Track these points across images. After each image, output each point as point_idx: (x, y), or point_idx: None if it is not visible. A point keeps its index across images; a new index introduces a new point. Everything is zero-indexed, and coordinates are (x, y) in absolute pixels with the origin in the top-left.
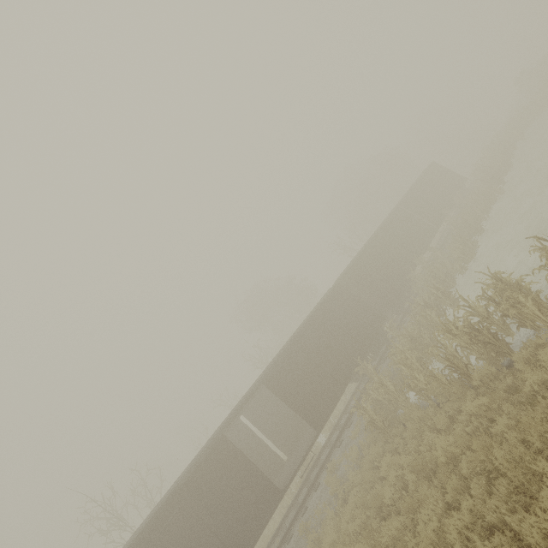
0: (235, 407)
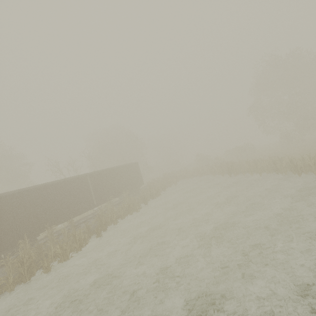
0: None
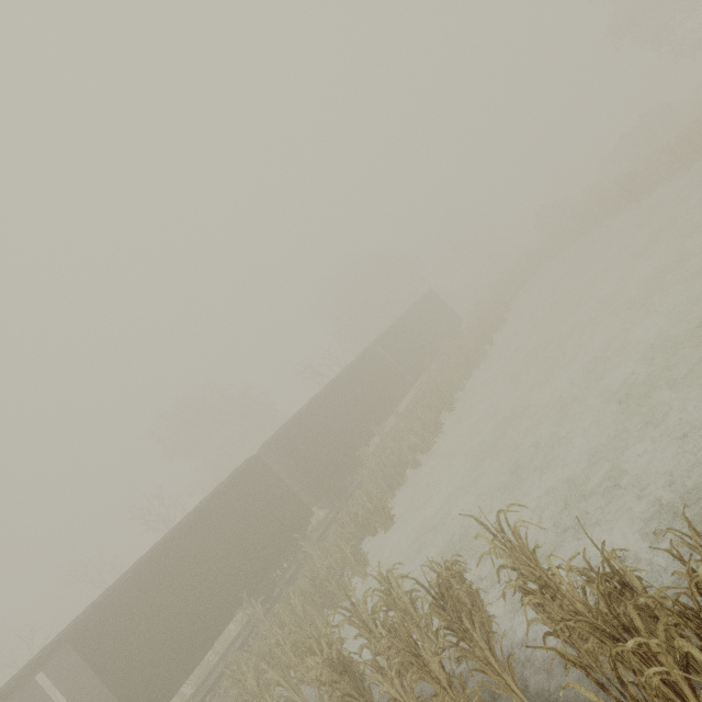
0: (7, 684)
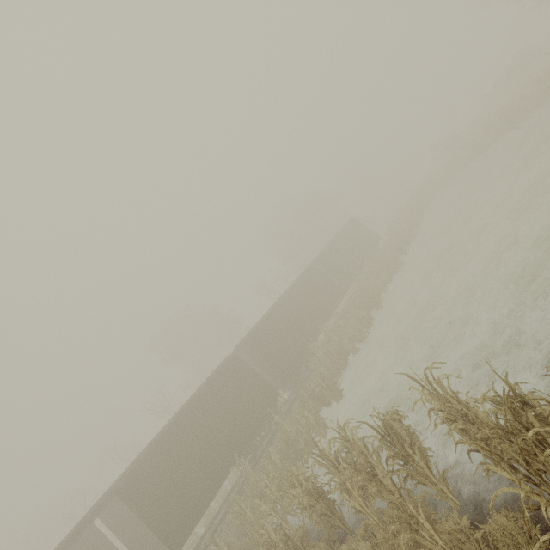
0: (77, 525)
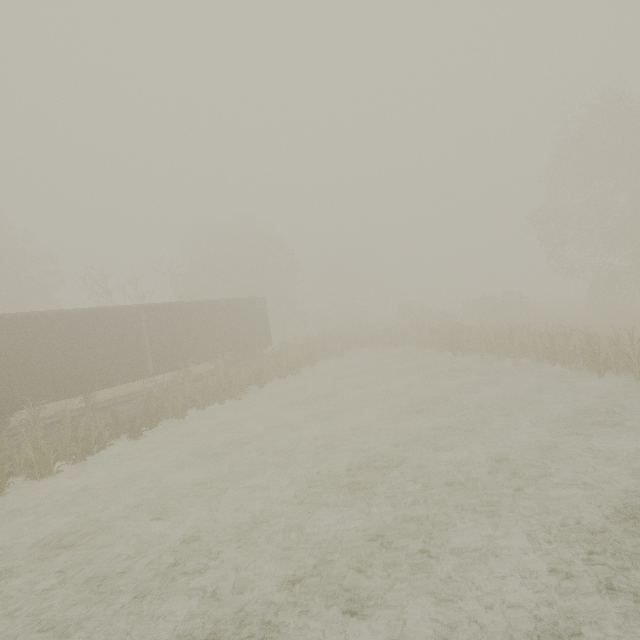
0: None
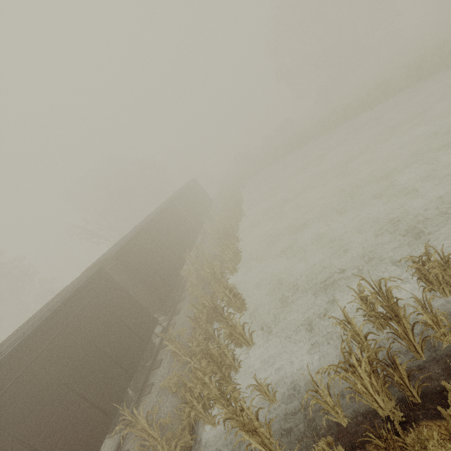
0: None
